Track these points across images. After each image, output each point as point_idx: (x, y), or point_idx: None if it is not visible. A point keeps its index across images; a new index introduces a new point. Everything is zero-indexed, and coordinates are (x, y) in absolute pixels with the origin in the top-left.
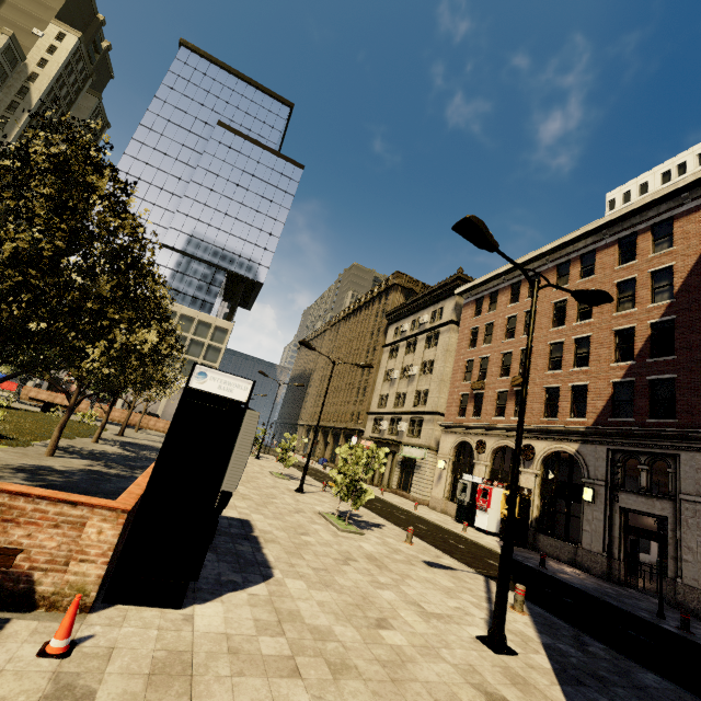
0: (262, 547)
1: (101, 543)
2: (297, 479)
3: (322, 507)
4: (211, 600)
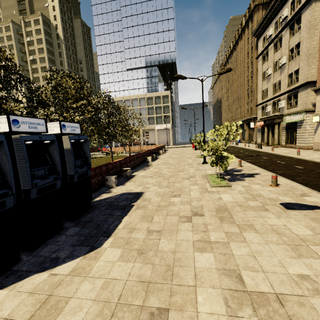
0: (127, 214)
1: None
2: None
3: (213, 170)
4: (6, 287)
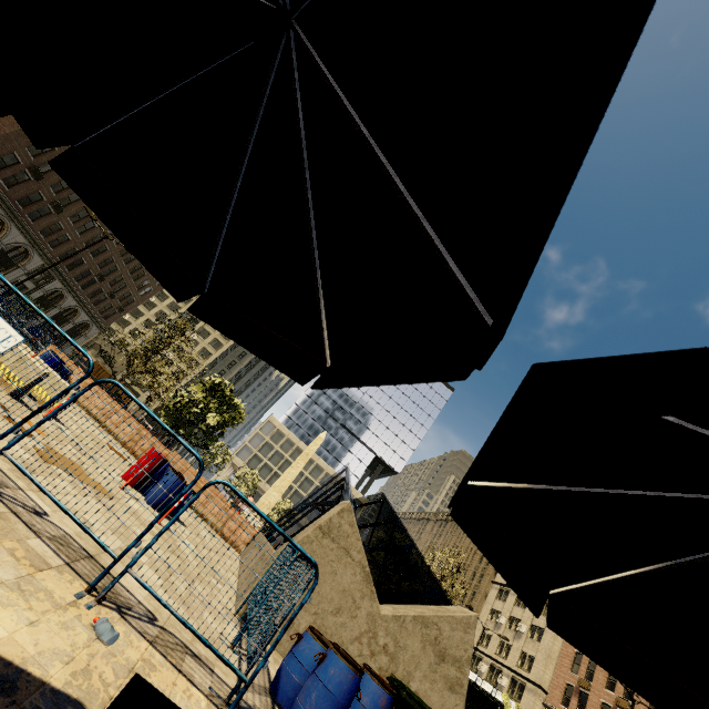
0: None
1: None
2: None
3: None
4: None
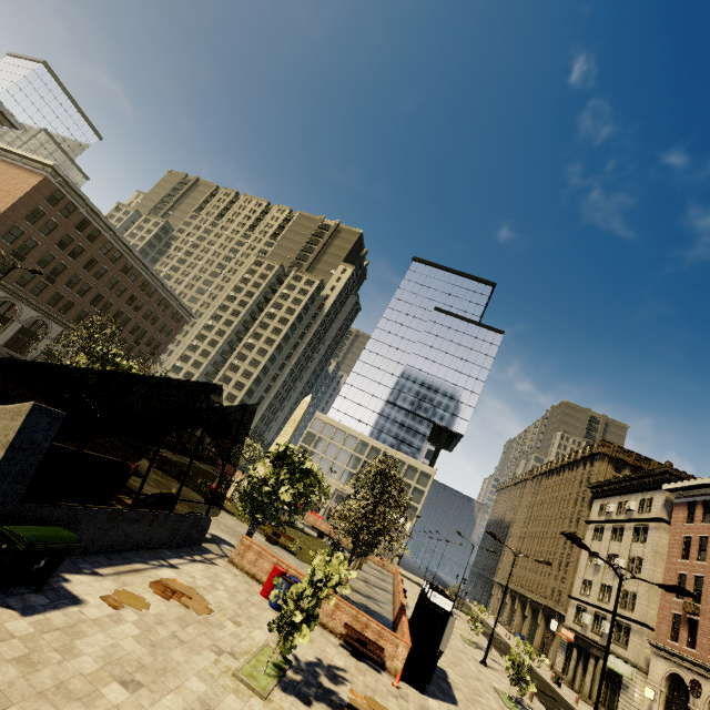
0: (453, 689)
1: (402, 655)
2: (484, 650)
3: (499, 685)
4: (433, 698)
